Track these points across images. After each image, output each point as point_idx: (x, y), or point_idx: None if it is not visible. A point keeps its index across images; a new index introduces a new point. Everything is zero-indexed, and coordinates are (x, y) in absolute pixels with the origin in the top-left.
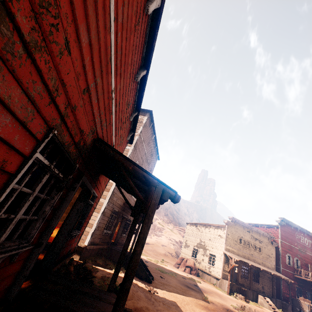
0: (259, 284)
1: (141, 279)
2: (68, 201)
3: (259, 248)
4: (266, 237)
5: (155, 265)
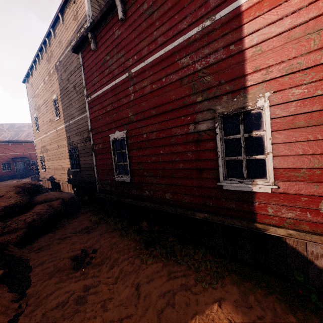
0: None
1: None
2: (15, 165)
3: None
4: None
5: None
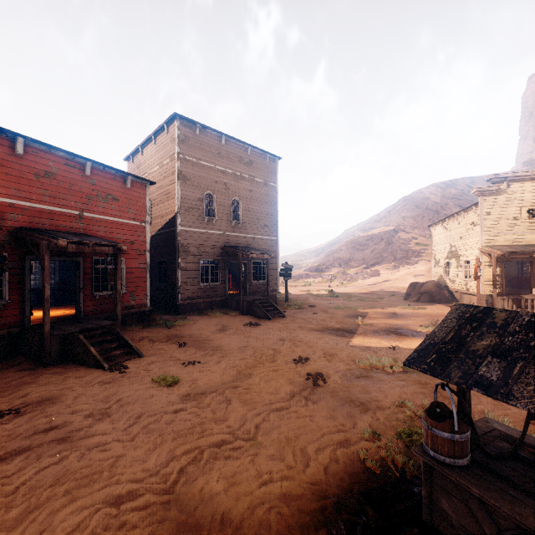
0: None
1: (261, 319)
2: (26, 275)
3: None
4: None
5: (344, 304)
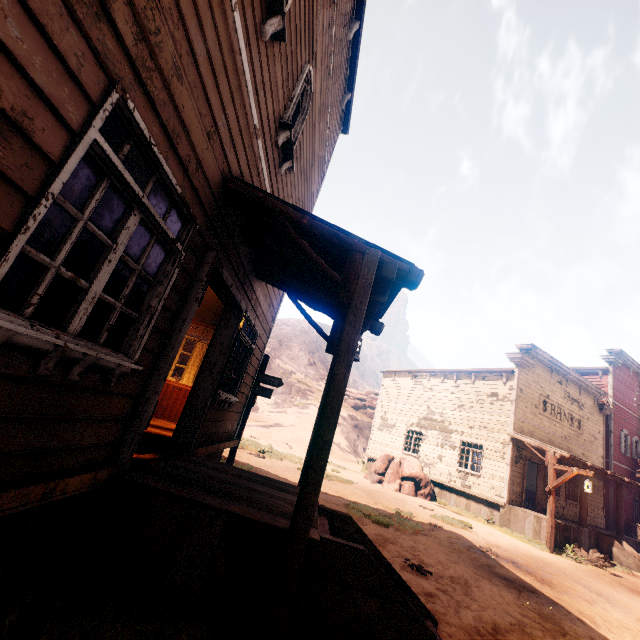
0: (577, 504)
1: None
2: None
3: (578, 421)
4: (590, 395)
5: (336, 493)
